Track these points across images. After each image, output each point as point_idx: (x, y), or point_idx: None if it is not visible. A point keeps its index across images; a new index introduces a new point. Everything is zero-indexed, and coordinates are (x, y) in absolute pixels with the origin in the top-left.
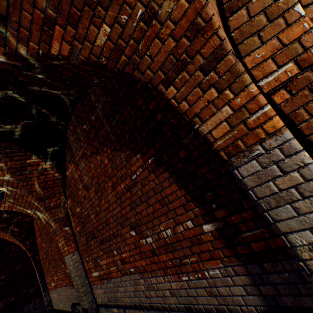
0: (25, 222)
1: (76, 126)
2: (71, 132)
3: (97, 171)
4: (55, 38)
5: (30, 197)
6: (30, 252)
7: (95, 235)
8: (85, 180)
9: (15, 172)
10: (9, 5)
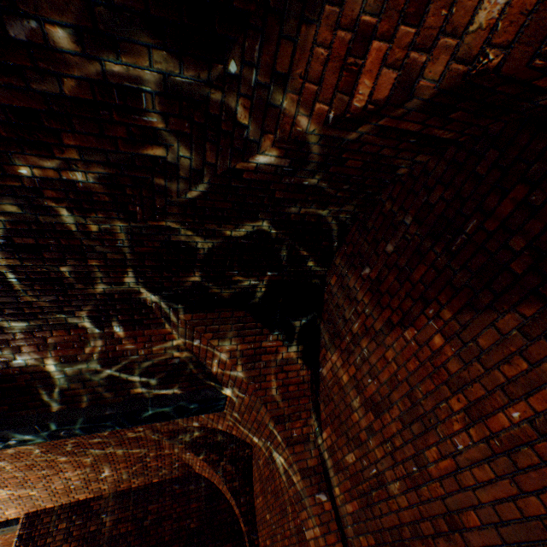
0: (240, 457)
1: (343, 276)
2: (332, 288)
3: (406, 368)
4: (366, 71)
5: (260, 413)
6: (244, 522)
7: (405, 546)
8: (370, 388)
9: (246, 362)
10: (294, 50)
